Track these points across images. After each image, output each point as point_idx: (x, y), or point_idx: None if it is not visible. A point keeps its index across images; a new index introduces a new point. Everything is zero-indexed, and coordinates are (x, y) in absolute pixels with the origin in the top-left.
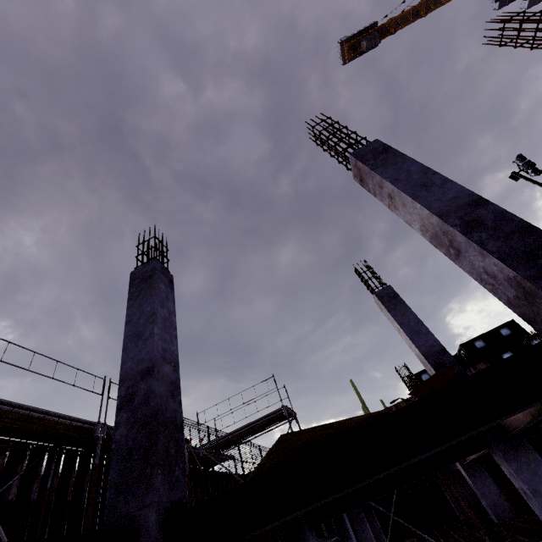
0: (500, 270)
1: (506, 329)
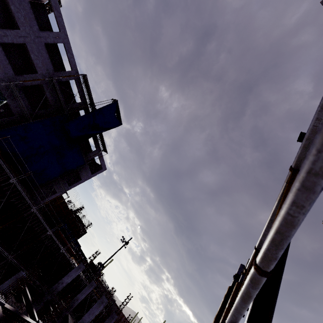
0: None
1: None
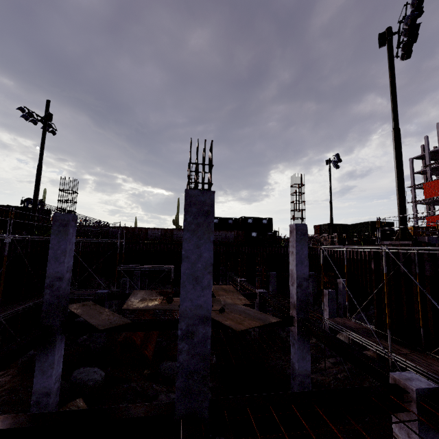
0: None
1: (266, 221)
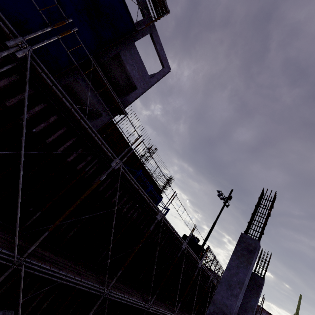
0: None
1: None
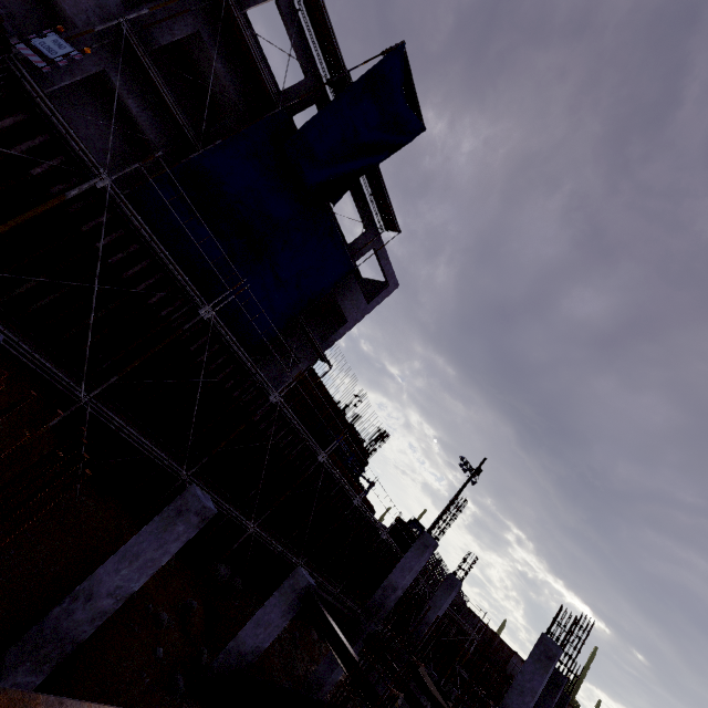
0: None
1: None
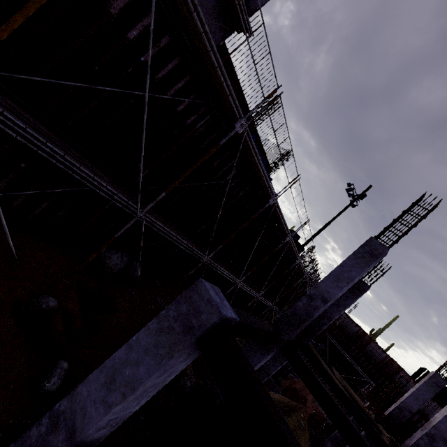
0: (412, 442)
1: None
